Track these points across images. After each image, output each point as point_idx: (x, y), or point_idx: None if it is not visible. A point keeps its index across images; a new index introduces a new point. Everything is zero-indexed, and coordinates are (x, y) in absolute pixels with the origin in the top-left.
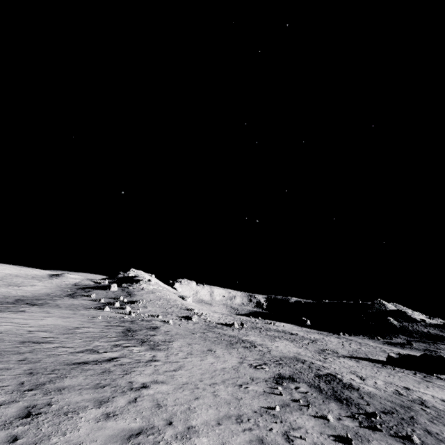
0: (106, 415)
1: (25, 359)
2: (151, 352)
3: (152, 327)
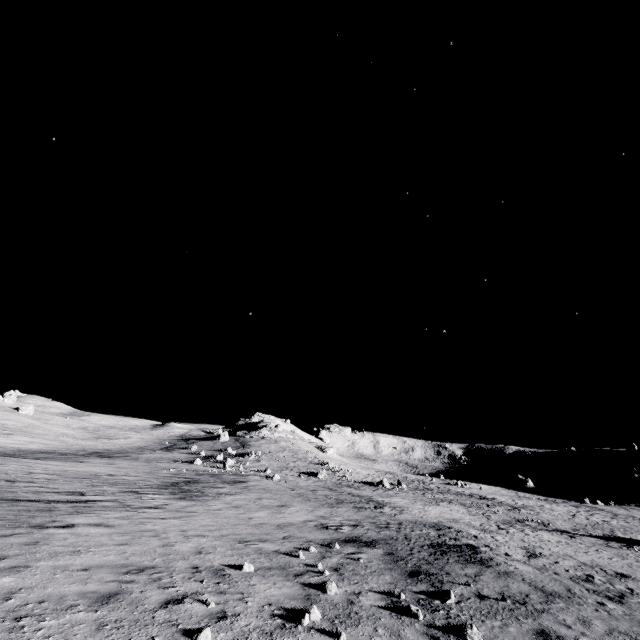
0: None
1: None
2: (171, 501)
3: (237, 481)
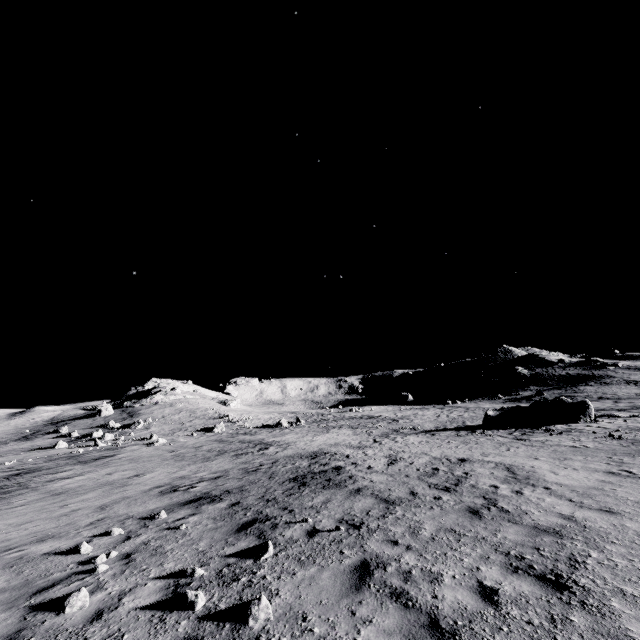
0: None
1: None
2: None
3: (101, 457)
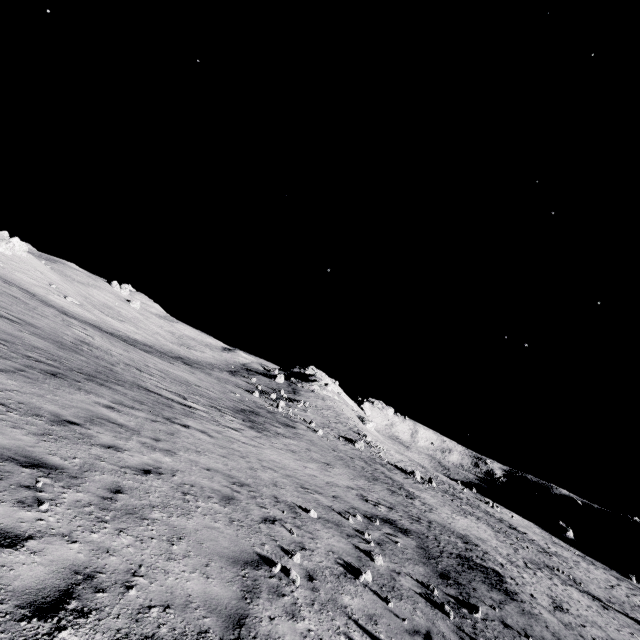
0: (110, 407)
1: (111, 368)
2: (244, 427)
3: (288, 424)
